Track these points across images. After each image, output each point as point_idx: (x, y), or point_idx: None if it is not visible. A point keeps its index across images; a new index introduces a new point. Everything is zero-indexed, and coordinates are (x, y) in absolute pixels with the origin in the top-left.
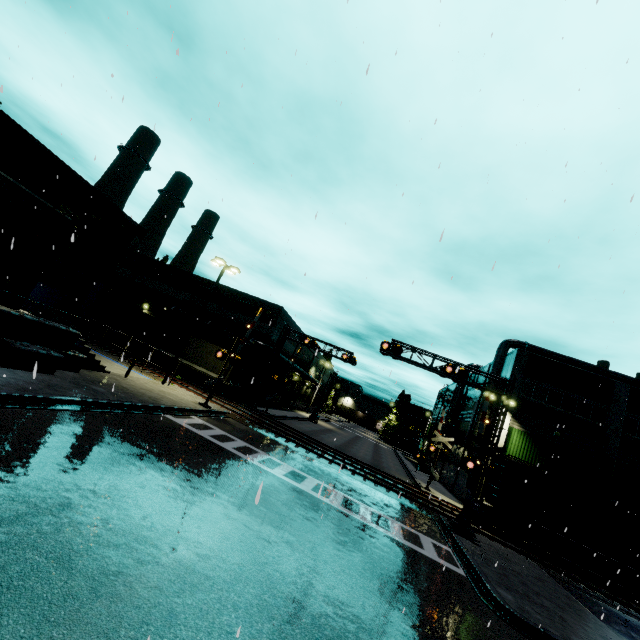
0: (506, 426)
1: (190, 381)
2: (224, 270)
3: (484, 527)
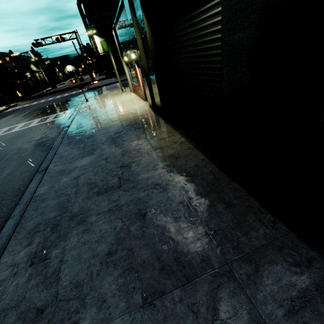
0: (99, 42)
1: None
2: None
3: (105, 78)
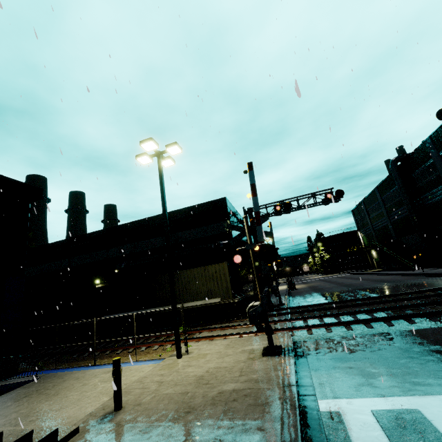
0: None
1: (192, 324)
2: (160, 159)
3: None
